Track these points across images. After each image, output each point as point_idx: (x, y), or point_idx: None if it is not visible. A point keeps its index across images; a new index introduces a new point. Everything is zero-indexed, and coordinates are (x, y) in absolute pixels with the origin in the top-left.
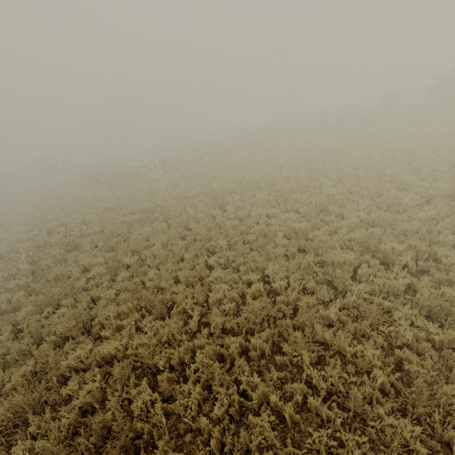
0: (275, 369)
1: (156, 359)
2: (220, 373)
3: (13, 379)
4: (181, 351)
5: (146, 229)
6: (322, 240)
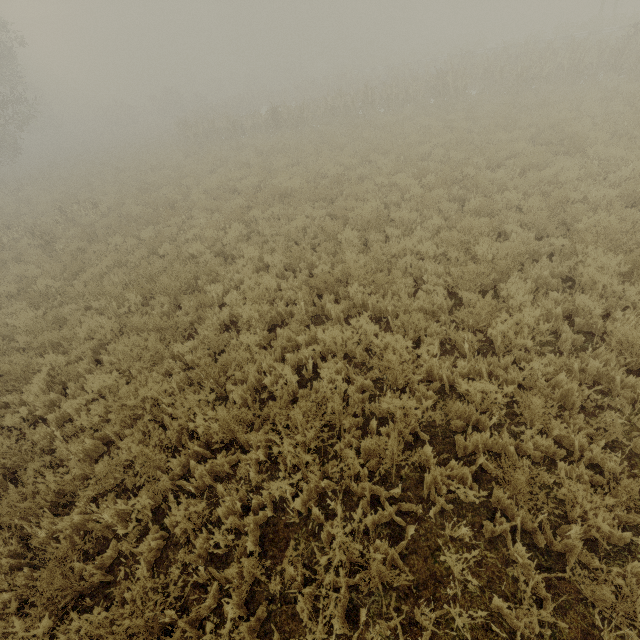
0: None
1: None
2: None
3: None
4: None
5: (116, 239)
6: (241, 358)
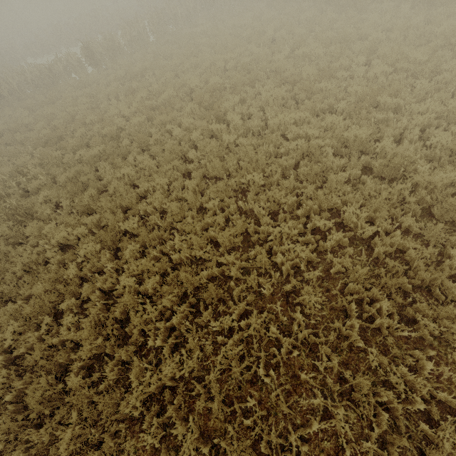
0: (409, 346)
1: (253, 369)
2: (366, 383)
3: (62, 452)
4: (282, 352)
5: (125, 171)
6: (396, 153)
